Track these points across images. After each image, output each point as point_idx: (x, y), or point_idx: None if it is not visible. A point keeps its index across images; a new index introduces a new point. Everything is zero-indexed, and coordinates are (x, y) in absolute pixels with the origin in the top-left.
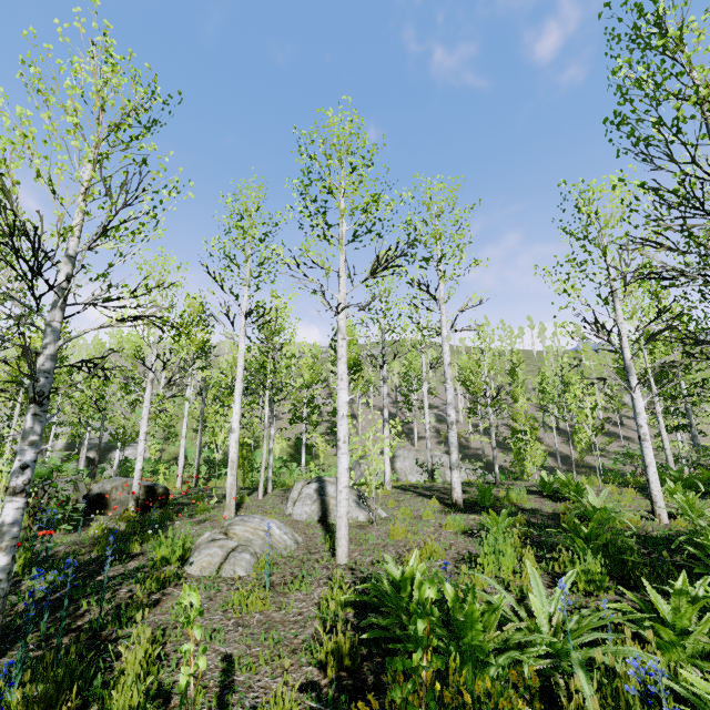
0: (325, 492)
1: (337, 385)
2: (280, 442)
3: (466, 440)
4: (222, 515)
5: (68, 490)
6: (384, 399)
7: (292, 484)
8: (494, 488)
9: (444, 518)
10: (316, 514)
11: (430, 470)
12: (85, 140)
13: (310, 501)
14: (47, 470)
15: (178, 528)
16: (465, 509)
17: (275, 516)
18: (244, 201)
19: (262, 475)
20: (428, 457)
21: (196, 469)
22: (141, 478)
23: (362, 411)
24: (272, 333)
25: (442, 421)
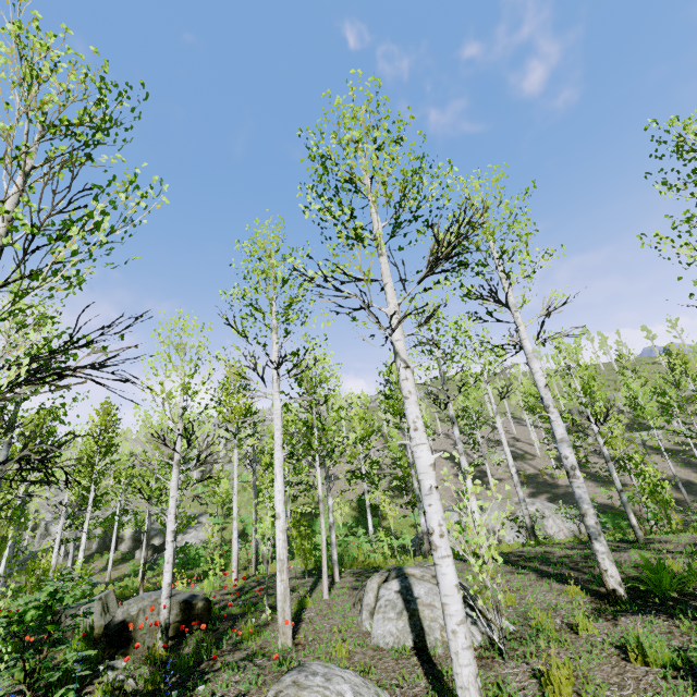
0: (413, 595)
1: (411, 439)
2: (341, 507)
3: (551, 477)
4: (274, 645)
5: (95, 614)
6: (457, 445)
7: (362, 557)
8: (645, 553)
9: (613, 631)
10: (407, 636)
11: (530, 527)
12: (9, 144)
13: (393, 614)
14: (41, 608)
15: (210, 684)
16: (635, 605)
17: (348, 638)
18: (261, 241)
19: (324, 564)
20: (523, 509)
21: (255, 552)
22: (170, 595)
23: (446, 469)
24: (313, 385)
25: (515, 457)
